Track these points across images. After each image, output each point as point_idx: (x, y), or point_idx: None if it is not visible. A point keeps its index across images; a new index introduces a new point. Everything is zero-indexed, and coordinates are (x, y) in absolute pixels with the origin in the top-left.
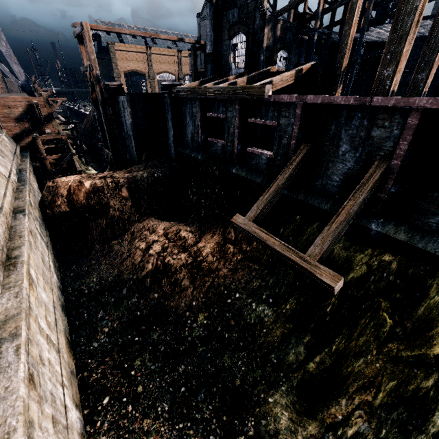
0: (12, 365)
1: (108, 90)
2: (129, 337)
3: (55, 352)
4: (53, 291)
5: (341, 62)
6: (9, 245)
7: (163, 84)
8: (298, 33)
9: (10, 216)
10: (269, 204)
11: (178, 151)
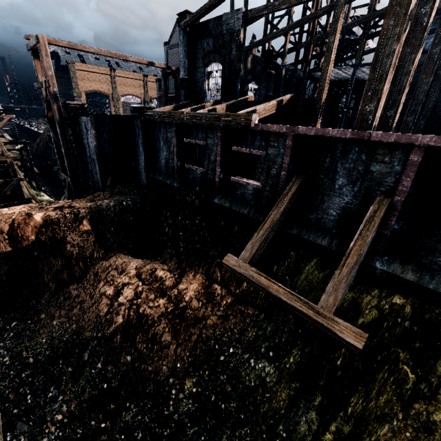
0: None
1: (67, 110)
2: (92, 424)
3: None
4: None
5: (320, 95)
6: None
7: (133, 107)
8: (267, 67)
9: None
10: (264, 242)
11: (149, 177)
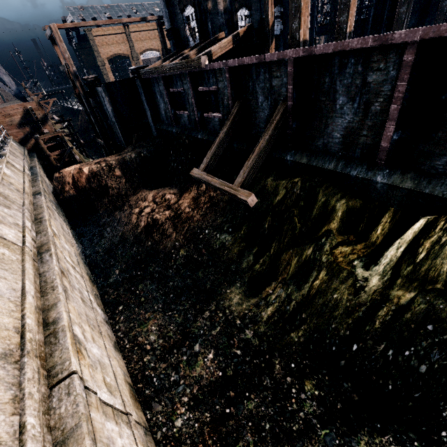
0: (49, 261)
1: (86, 84)
2: (134, 272)
3: (79, 276)
4: (74, 247)
5: (267, 20)
6: (35, 213)
7: (131, 69)
8: None
9: (31, 197)
10: (215, 156)
11: (158, 129)
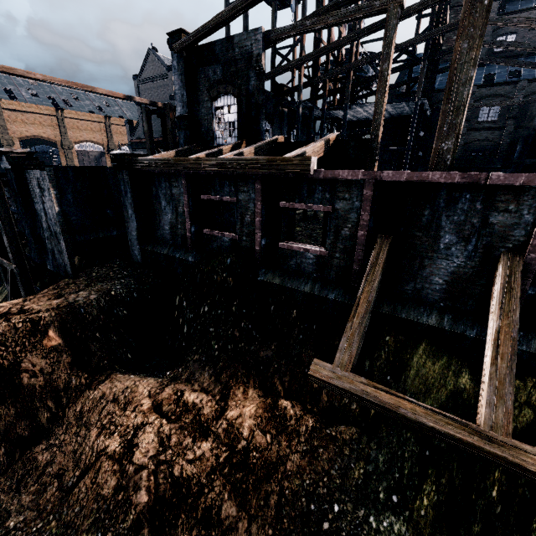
0: None
1: (5, 161)
2: None
3: None
4: None
5: (376, 133)
6: None
7: (115, 154)
8: (280, 104)
9: None
10: (363, 334)
11: (146, 251)
